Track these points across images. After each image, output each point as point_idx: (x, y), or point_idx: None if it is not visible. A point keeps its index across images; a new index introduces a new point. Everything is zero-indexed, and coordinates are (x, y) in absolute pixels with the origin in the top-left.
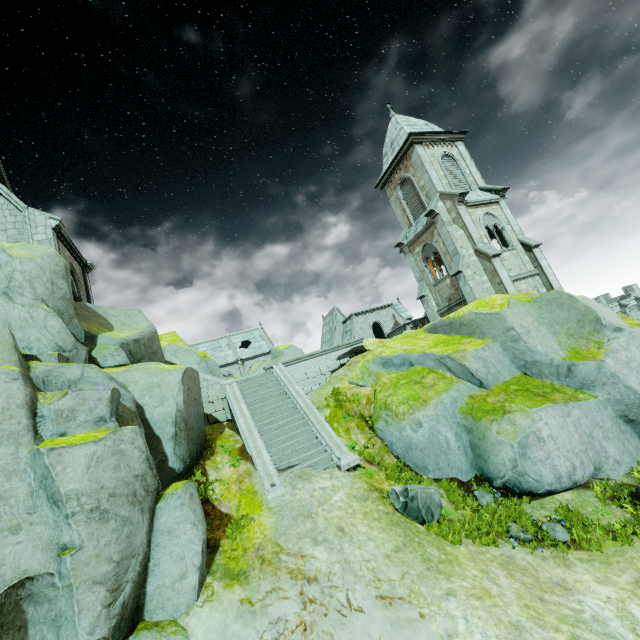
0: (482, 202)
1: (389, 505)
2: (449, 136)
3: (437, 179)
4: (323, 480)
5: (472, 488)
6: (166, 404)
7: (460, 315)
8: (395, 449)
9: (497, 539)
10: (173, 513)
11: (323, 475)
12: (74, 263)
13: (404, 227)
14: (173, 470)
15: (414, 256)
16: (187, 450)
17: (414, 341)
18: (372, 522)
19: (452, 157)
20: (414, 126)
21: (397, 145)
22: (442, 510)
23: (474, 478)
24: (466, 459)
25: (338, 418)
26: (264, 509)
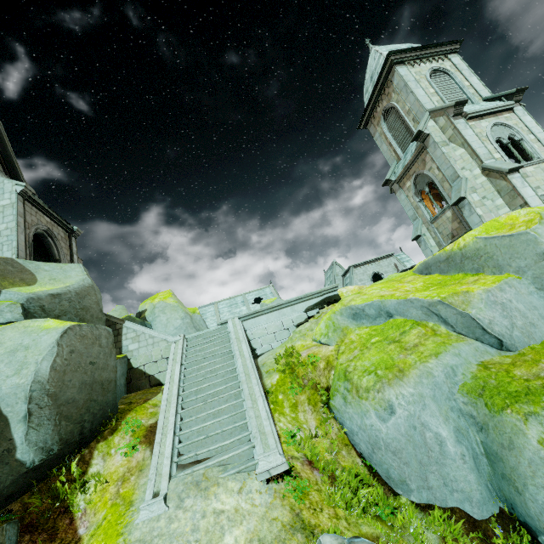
0: (488, 111)
1: None
2: (439, 49)
3: (425, 97)
4: (226, 495)
5: (493, 538)
6: (23, 373)
7: (461, 245)
8: (357, 442)
9: None
10: None
11: (230, 484)
12: (56, 228)
13: (392, 163)
14: (22, 464)
15: (405, 192)
16: (54, 433)
17: (397, 285)
18: None
19: (444, 71)
20: (395, 50)
21: (377, 75)
22: None
23: (497, 516)
24: (478, 478)
25: (285, 388)
26: (118, 543)
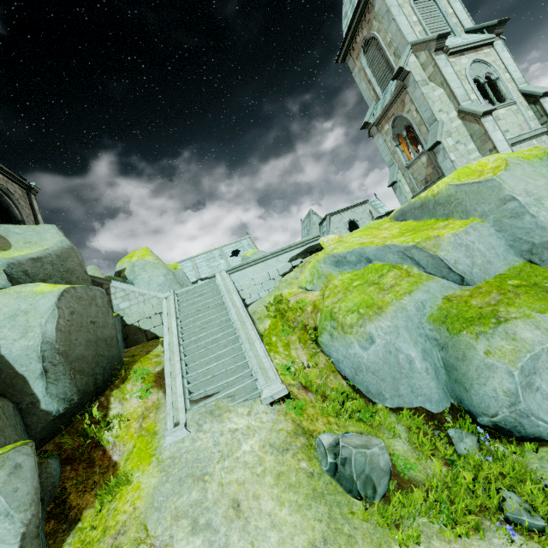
0: (469, 45)
1: (316, 460)
2: None
3: (408, 27)
4: (238, 418)
5: (445, 423)
6: (30, 335)
7: (434, 192)
8: (342, 369)
9: (482, 520)
10: None
11: (240, 410)
12: (11, 185)
13: (371, 104)
14: (48, 413)
15: (383, 136)
16: (71, 386)
17: (376, 232)
18: (285, 492)
19: None
20: None
21: None
22: (398, 462)
23: (449, 409)
24: (437, 384)
25: (278, 331)
26: (153, 462)
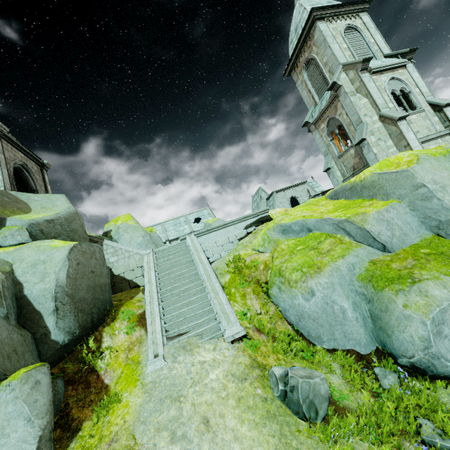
0: (387, 67)
1: (269, 388)
2: (352, 7)
3: (340, 52)
4: (205, 352)
5: (372, 363)
6: (46, 280)
7: (361, 178)
8: (288, 316)
9: (403, 441)
10: (4, 408)
11: (207, 346)
12: (30, 162)
13: (310, 107)
14: (56, 342)
15: (320, 133)
16: (75, 322)
17: (314, 208)
18: (244, 412)
19: (355, 28)
20: (316, 5)
21: (301, 28)
22: (334, 392)
23: (375, 351)
24: (365, 330)
25: (236, 284)
26: (138, 385)
